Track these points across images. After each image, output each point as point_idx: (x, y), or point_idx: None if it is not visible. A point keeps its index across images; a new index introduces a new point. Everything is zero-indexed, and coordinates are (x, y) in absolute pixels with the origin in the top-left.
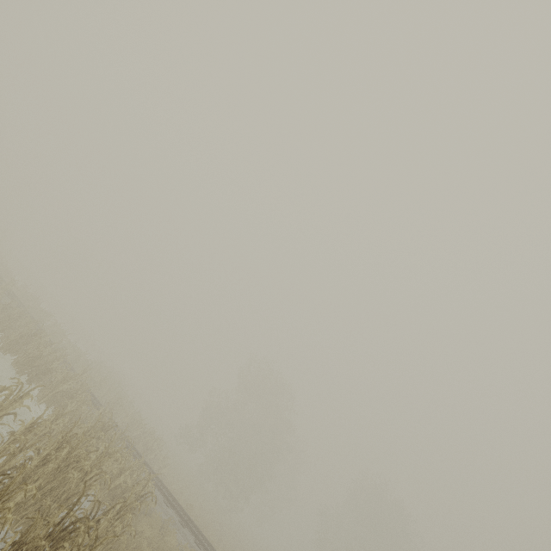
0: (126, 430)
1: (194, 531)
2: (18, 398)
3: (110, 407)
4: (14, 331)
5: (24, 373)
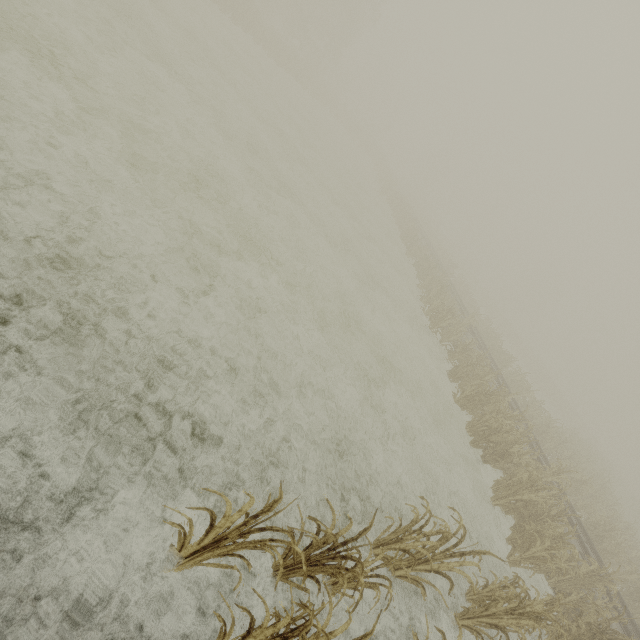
0: (628, 595)
1: None
2: (456, 553)
3: (597, 534)
4: (471, 380)
5: (478, 445)
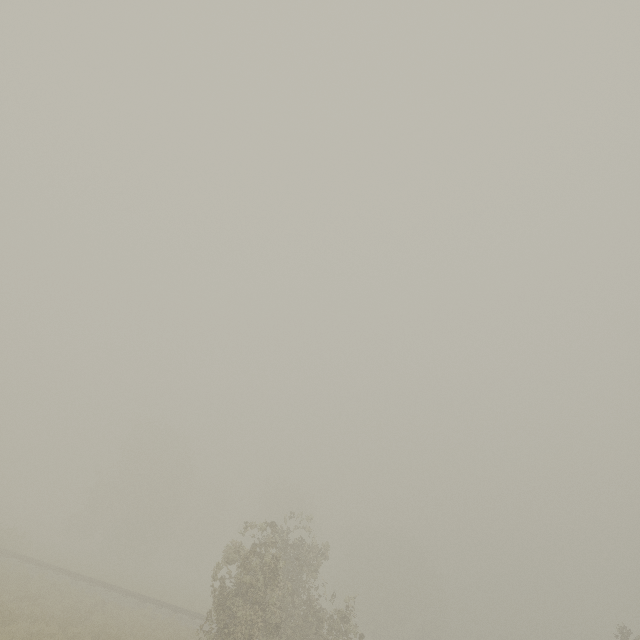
0: None
1: (53, 568)
2: None
3: None
4: None
5: None
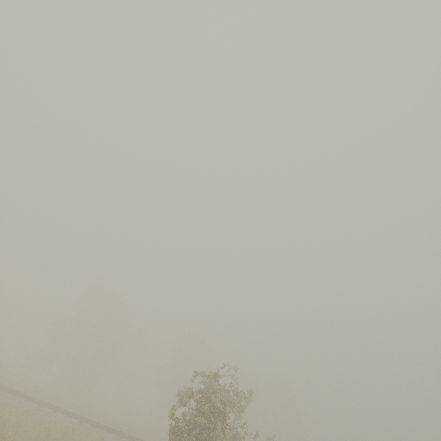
0: None
1: (24, 397)
2: None
3: None
4: None
5: None
